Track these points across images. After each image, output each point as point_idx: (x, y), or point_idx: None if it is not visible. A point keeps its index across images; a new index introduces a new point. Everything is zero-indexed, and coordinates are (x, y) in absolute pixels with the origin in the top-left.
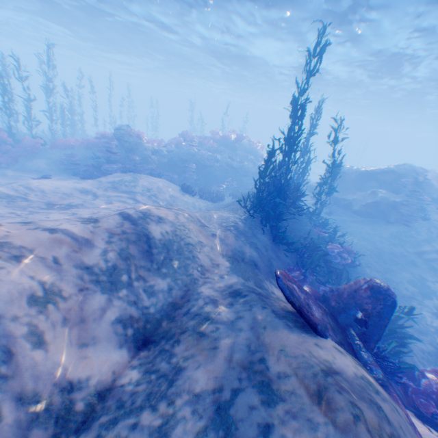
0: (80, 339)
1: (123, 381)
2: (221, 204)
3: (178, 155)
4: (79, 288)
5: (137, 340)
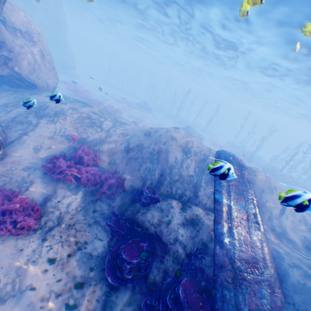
0: (291, 228)
1: (296, 244)
2: None
3: None
4: (299, 219)
5: (305, 245)
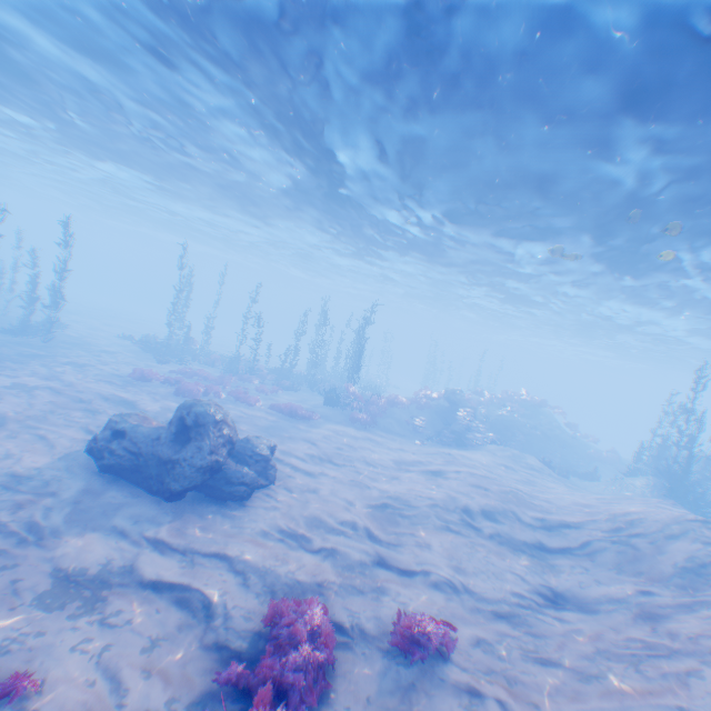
0: None
1: None
2: (595, 485)
3: (499, 419)
4: None
5: None
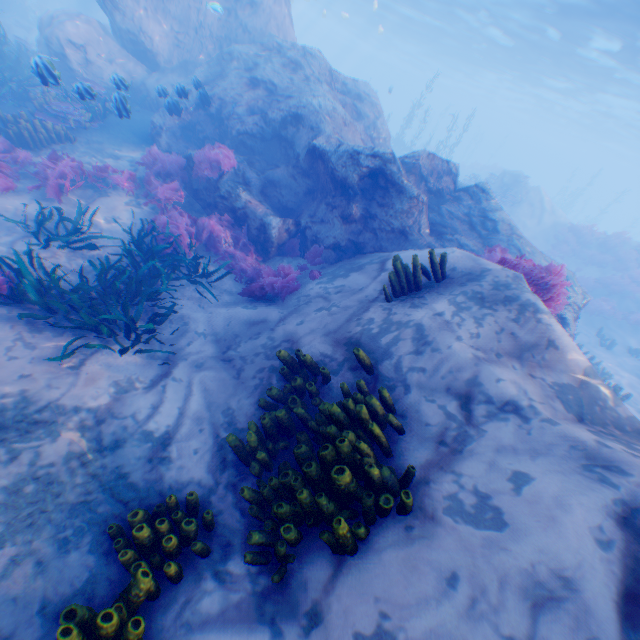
0: None
1: None
2: None
3: None
4: None
5: None
